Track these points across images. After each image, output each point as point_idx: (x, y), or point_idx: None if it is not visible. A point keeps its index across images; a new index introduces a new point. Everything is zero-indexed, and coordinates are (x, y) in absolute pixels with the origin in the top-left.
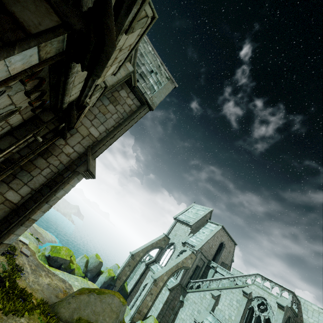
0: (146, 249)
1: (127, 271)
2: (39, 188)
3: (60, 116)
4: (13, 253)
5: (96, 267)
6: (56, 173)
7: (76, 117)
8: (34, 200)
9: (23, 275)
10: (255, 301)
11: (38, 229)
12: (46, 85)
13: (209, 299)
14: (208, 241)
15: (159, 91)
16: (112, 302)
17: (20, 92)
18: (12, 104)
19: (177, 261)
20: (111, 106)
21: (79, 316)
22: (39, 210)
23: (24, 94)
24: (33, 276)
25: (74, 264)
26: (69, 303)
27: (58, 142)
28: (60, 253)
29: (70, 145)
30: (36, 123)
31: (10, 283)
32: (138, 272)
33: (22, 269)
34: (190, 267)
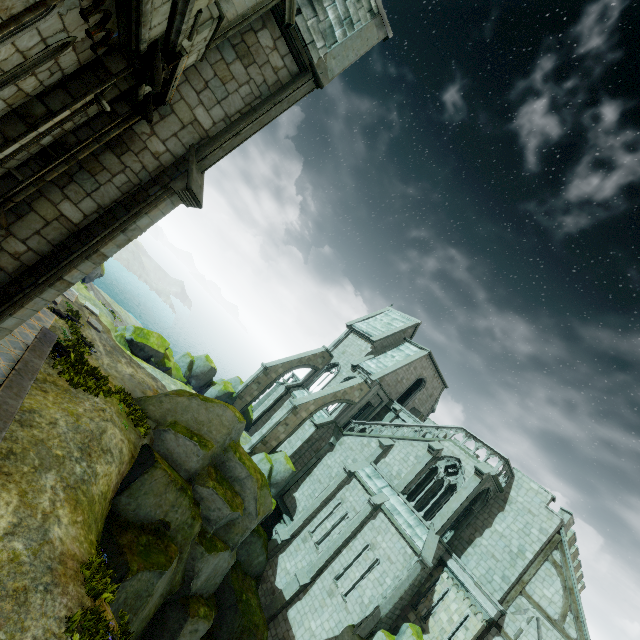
0: (290, 365)
1: (255, 390)
2: (110, 207)
3: (136, 68)
4: (77, 321)
5: (206, 374)
6: (137, 186)
7: (167, 77)
8: (103, 224)
9: (95, 354)
10: (444, 461)
11: (113, 306)
12: (110, 1)
13: (374, 448)
14: (397, 372)
15: (346, 43)
16: (224, 414)
17: (74, 10)
18: (64, 31)
19: (336, 388)
20: (239, 65)
21: (175, 420)
22: (111, 242)
23: (80, 15)
24: (108, 359)
25: (172, 361)
26: (161, 401)
27: (138, 127)
28: (149, 340)
29: (160, 138)
30: (99, 75)
31: (77, 356)
32: (272, 397)
33: (93, 346)
34: (356, 402)
